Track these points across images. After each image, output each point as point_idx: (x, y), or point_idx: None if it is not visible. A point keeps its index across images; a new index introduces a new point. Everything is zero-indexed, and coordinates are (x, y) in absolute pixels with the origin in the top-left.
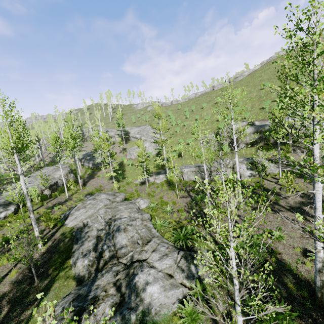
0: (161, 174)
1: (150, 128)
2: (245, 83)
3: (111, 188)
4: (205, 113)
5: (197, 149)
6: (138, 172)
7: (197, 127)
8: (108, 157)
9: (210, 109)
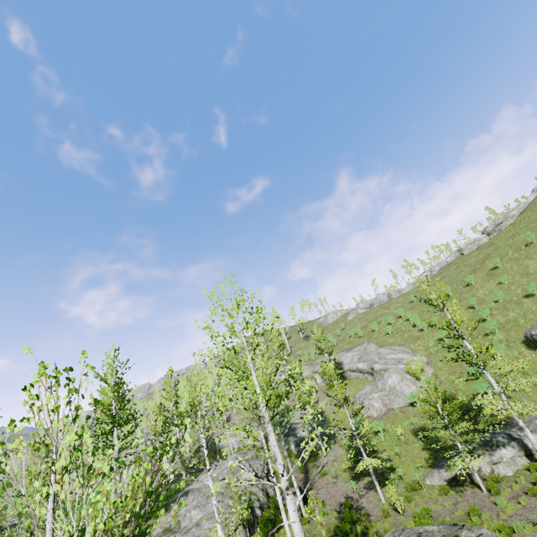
0: (499, 446)
1: (375, 347)
2: (531, 222)
3: (376, 506)
4: (485, 291)
5: (534, 363)
6: (414, 451)
7: (485, 320)
8: (349, 416)
9: (488, 281)
